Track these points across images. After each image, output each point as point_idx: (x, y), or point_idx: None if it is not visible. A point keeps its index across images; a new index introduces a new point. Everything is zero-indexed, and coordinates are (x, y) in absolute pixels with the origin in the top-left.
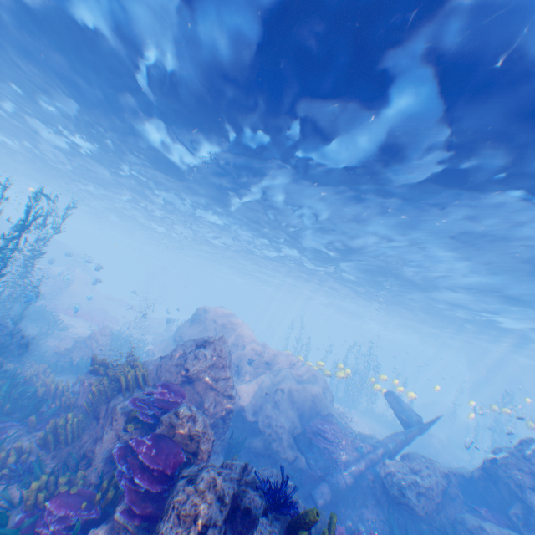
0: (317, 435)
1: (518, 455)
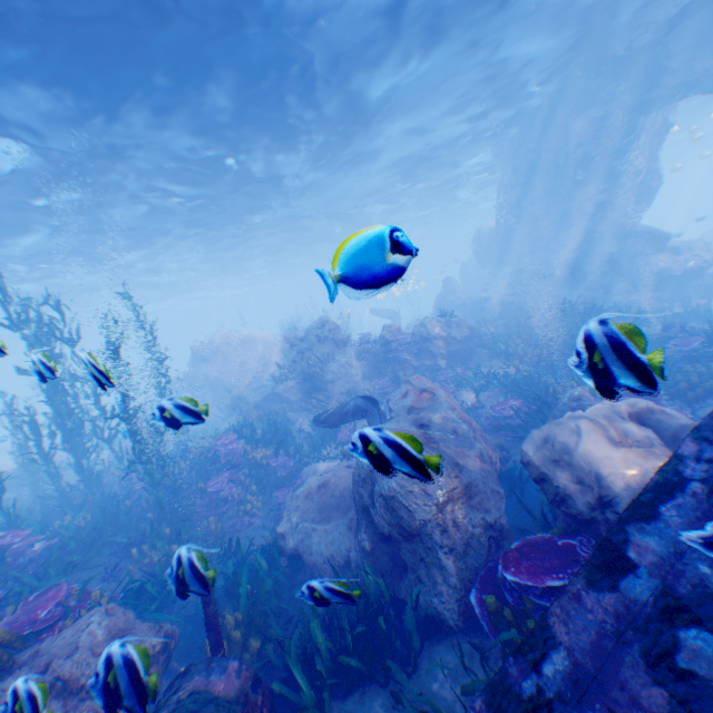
0: None
1: (445, 289)
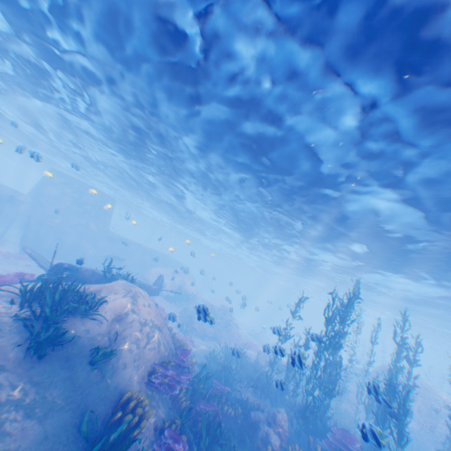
0: None
1: None
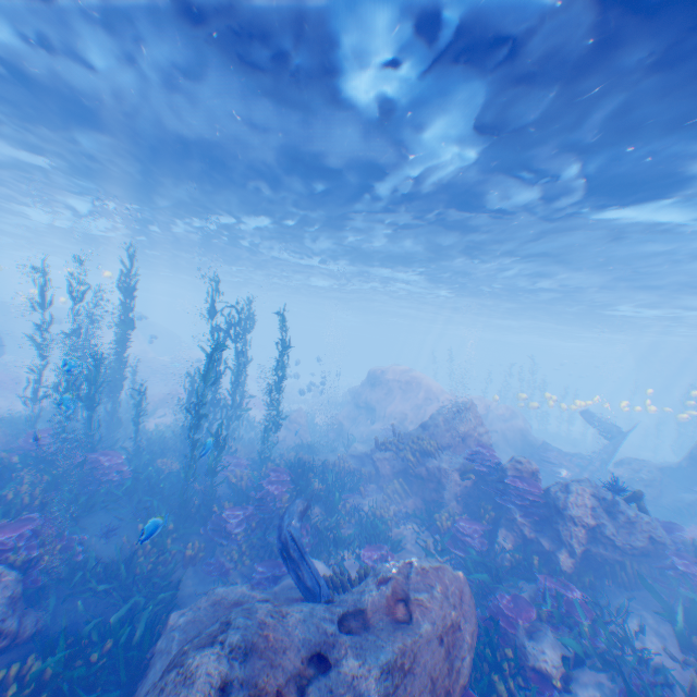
0: (540, 461)
1: None
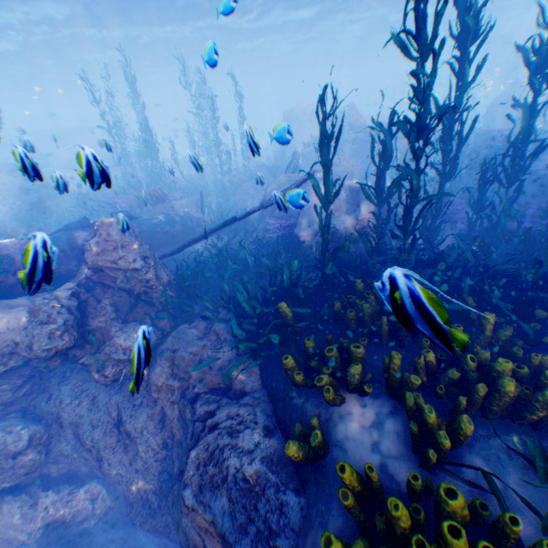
0: None
1: (503, 94)
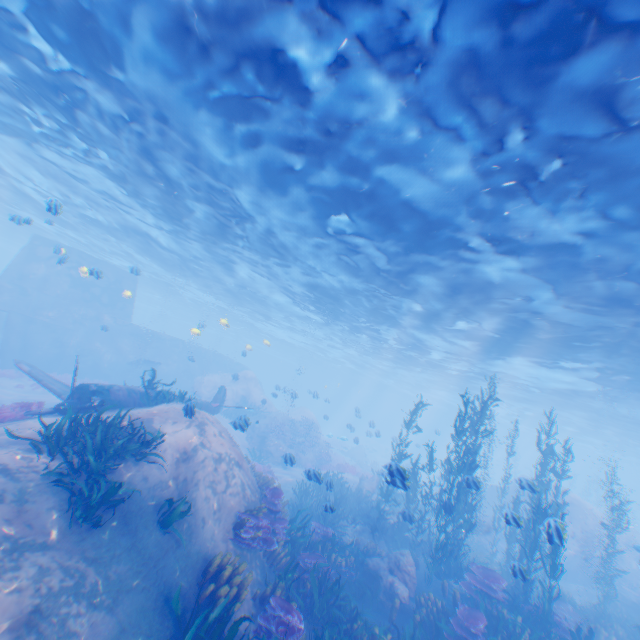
0: None
1: None
